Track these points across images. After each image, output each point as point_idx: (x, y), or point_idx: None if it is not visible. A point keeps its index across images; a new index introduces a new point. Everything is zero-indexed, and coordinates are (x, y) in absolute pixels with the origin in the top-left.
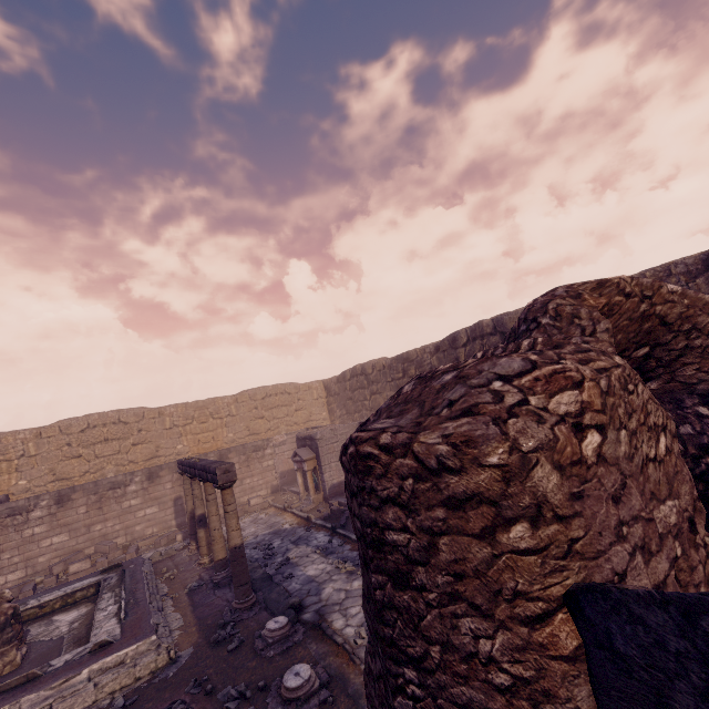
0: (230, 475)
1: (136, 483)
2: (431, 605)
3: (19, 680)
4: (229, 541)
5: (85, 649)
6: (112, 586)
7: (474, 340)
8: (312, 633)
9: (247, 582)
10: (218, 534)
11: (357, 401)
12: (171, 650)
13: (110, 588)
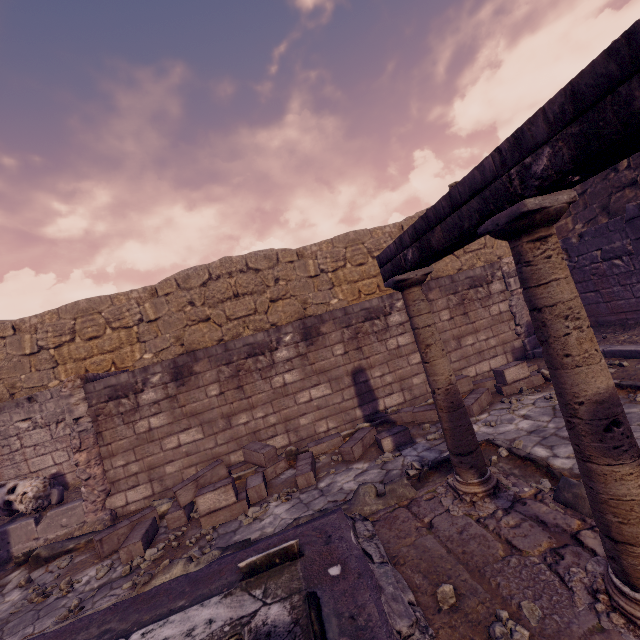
0: None
1: (287, 346)
2: None
3: None
4: None
5: None
6: None
7: None
8: None
9: None
10: None
11: None
12: None
13: None
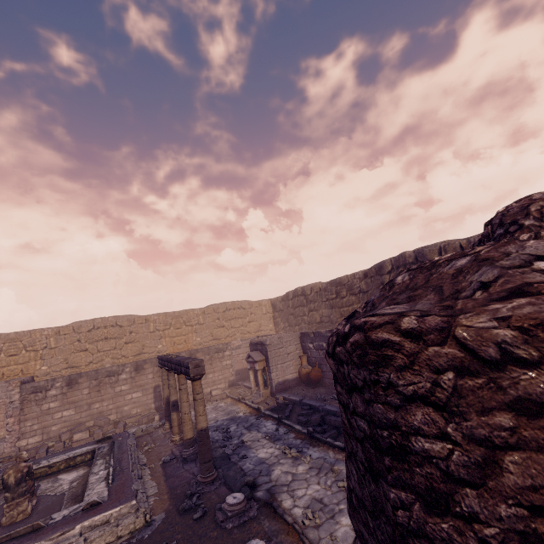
0: (200, 369)
1: (126, 373)
2: (488, 543)
3: (26, 529)
4: (197, 424)
5: (79, 507)
6: (104, 454)
7: (398, 268)
8: (265, 510)
9: (210, 459)
10: (188, 417)
11: (297, 316)
12: (147, 514)
13: (102, 456)
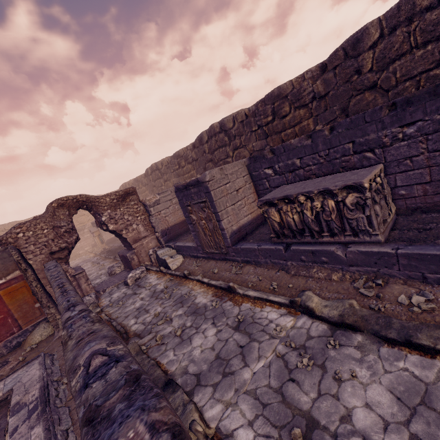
0: None
1: None
2: None
3: None
4: None
5: None
6: None
7: (153, 172)
8: None
9: None
10: None
11: None
12: None
13: None
